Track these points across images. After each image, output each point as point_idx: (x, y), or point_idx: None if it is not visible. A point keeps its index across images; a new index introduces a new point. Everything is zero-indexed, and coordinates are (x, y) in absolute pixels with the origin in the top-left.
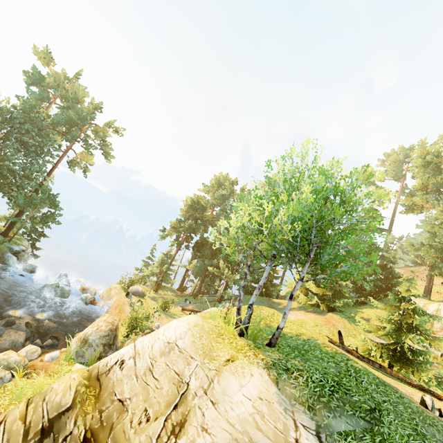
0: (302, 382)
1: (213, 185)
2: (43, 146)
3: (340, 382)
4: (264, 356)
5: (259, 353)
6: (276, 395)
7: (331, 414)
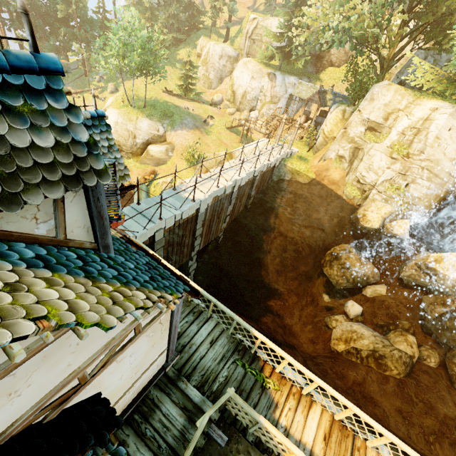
0: (156, 117)
1: None
2: None
3: (165, 112)
4: (145, 114)
5: (143, 114)
6: (152, 122)
7: (164, 121)
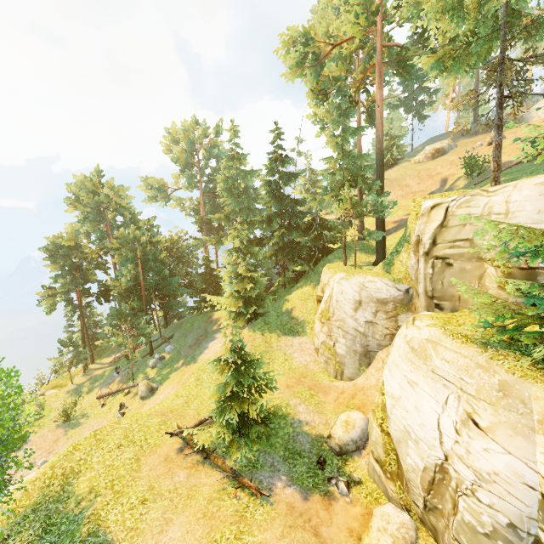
0: None
1: (72, 203)
2: None
3: None
4: None
5: None
6: None
7: None
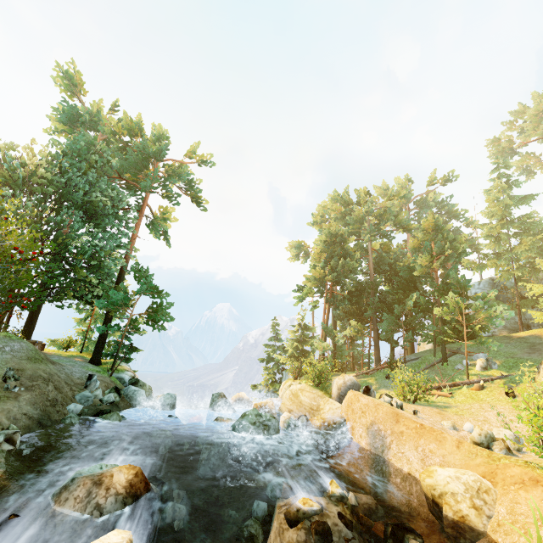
0: None
1: (336, 207)
2: (118, 204)
3: None
4: None
5: None
6: None
7: None
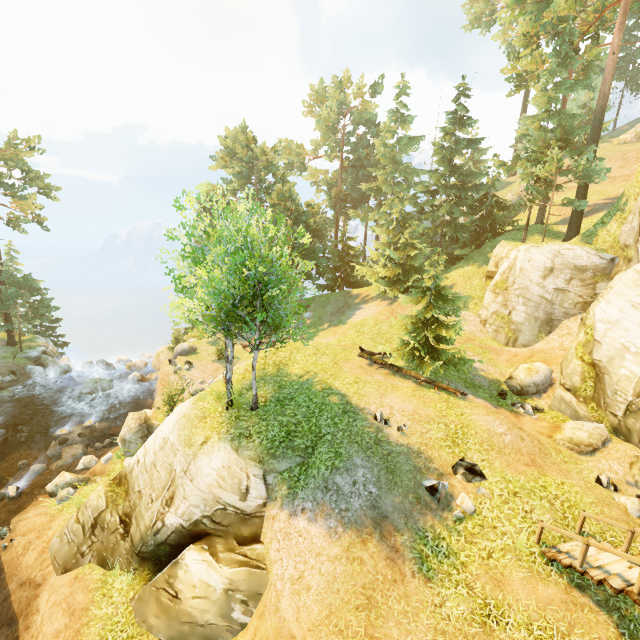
0: (257, 443)
1: (223, 158)
2: None
3: (293, 431)
4: (235, 428)
5: (232, 426)
6: (236, 460)
7: (276, 460)
